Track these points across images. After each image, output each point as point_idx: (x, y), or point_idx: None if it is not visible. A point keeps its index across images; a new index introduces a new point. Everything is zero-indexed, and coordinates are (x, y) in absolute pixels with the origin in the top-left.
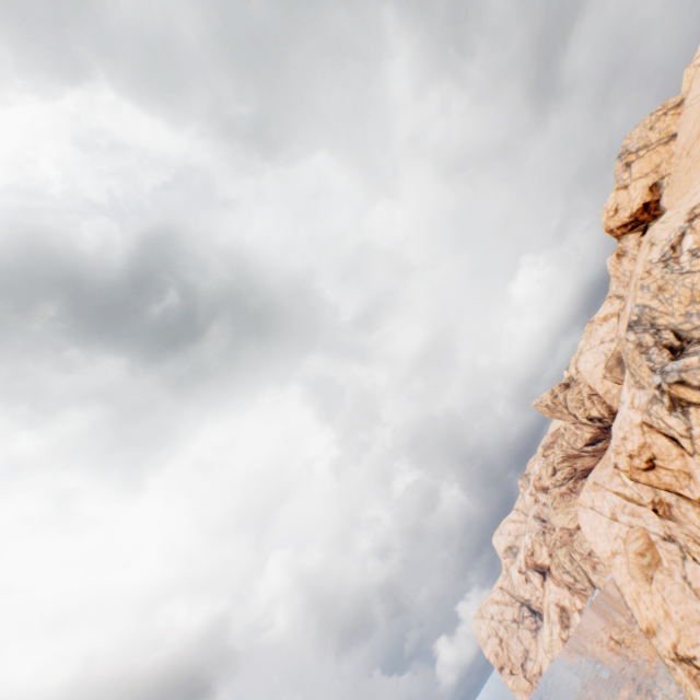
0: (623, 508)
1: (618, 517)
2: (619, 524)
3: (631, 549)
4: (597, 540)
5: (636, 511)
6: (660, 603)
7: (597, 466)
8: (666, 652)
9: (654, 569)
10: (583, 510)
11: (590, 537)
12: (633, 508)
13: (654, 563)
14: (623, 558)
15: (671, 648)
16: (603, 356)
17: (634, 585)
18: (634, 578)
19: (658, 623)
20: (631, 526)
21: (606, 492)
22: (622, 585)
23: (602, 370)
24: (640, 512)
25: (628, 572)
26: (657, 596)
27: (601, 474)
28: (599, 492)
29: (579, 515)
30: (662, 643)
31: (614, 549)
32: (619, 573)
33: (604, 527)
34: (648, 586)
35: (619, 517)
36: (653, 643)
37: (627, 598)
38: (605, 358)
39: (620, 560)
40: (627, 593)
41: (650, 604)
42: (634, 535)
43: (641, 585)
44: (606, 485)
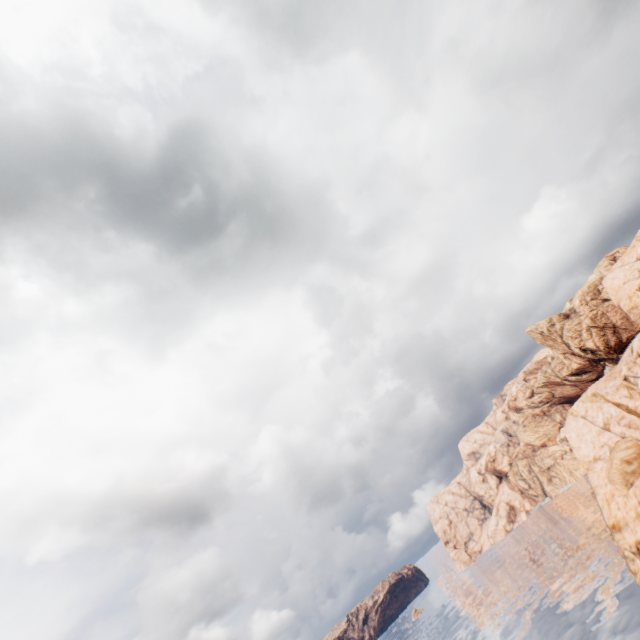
0: (620, 419)
1: (611, 428)
2: (610, 434)
3: (618, 456)
4: (581, 446)
5: (634, 423)
6: (633, 506)
7: (602, 379)
8: (628, 546)
9: (637, 477)
10: (573, 418)
11: (574, 443)
12: (632, 420)
13: (639, 472)
14: (606, 464)
15: (633, 543)
16: (636, 273)
17: (611, 488)
18: (613, 482)
19: (627, 523)
20: (623, 437)
21: (604, 404)
22: (597, 487)
23: (632, 287)
24: (639, 424)
25: (607, 476)
26: (633, 500)
27: (605, 385)
28: (597, 404)
29: (567, 423)
30: (625, 539)
31: (597, 455)
32: (597, 476)
33: (592, 435)
34: (625, 491)
35: (612, 428)
36: (616, 537)
37: (599, 498)
38: (638, 275)
39: (601, 465)
40: (600, 494)
41: (622, 505)
42: (625, 445)
43: (618, 489)
44: (609, 396)
